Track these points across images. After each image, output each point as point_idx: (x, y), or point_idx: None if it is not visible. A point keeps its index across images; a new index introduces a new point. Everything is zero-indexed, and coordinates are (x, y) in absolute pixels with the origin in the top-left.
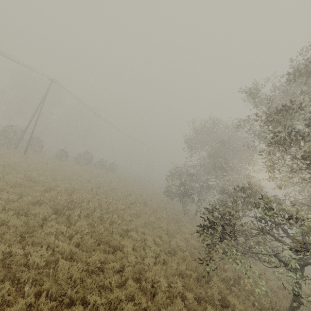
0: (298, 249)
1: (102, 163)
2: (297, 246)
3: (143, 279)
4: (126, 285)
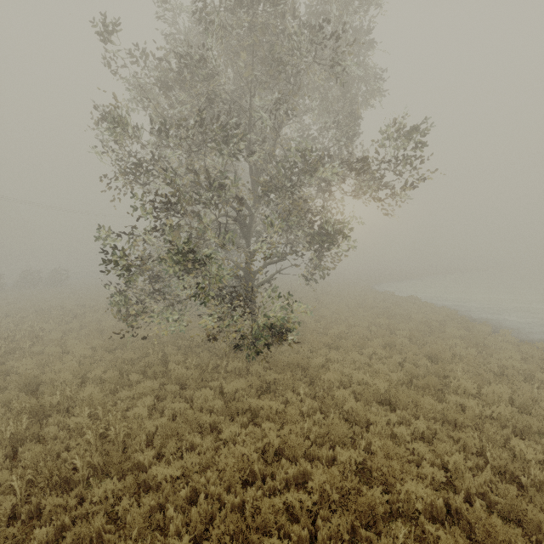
0: (246, 277)
1: (30, 277)
2: (245, 274)
3: (44, 387)
4: (4, 398)
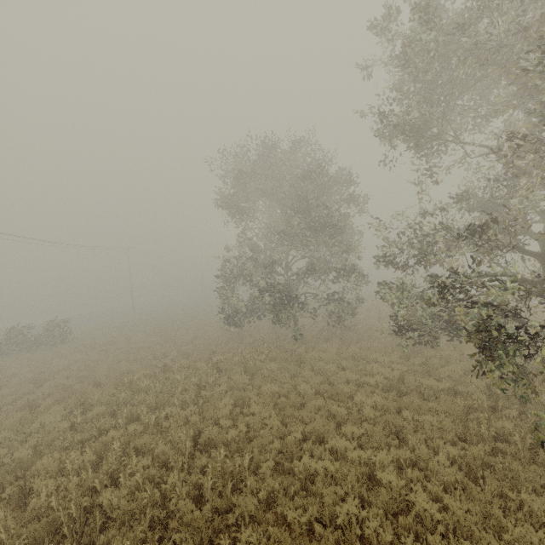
0: None
1: (22, 336)
2: None
3: None
4: None
